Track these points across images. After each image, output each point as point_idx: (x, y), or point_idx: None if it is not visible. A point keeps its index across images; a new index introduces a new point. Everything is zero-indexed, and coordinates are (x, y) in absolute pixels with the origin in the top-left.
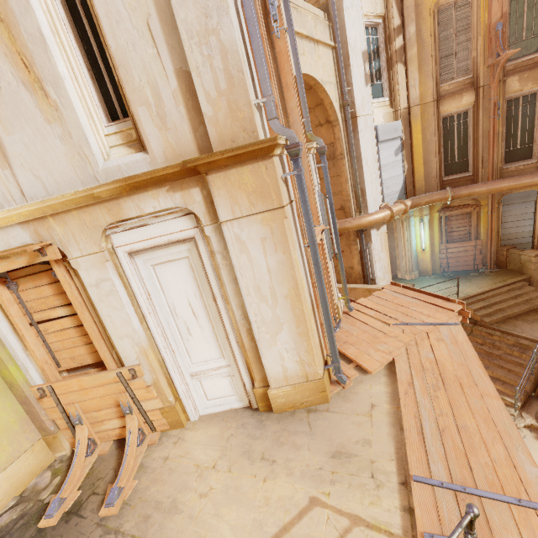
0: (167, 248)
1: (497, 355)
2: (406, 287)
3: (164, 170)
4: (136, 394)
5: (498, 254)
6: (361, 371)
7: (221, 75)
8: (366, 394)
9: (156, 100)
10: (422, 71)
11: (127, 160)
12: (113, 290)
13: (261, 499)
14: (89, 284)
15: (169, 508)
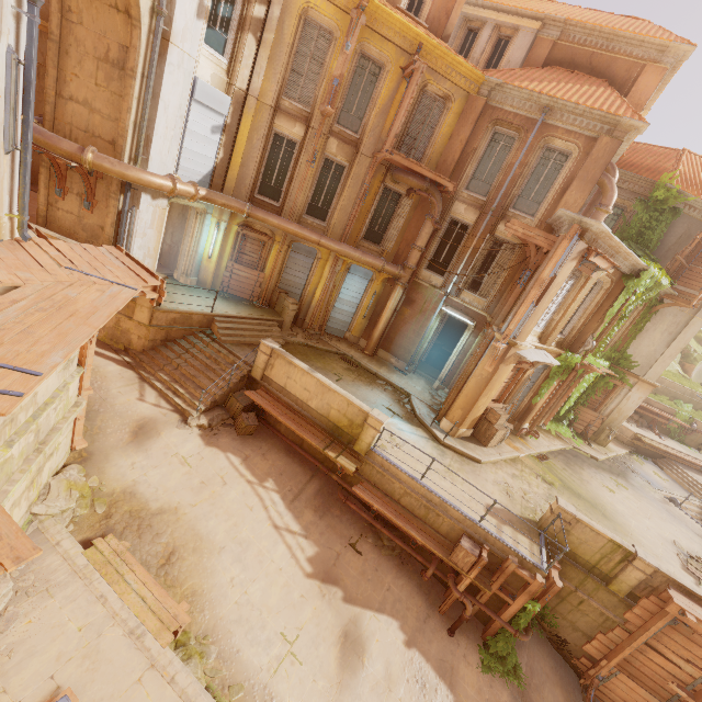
0: None
1: (213, 368)
2: (129, 254)
3: None
4: None
5: (274, 294)
6: None
7: None
8: None
9: None
10: (272, 67)
11: None
12: None
13: None
14: None
15: None
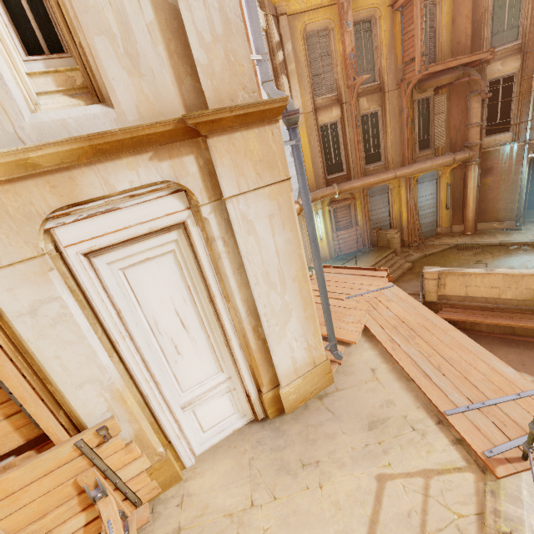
0: (145, 241)
1: None
2: (336, 267)
3: (151, 127)
4: (109, 463)
5: (371, 236)
6: (344, 345)
7: (216, 15)
8: (362, 362)
9: (123, 31)
10: (301, 85)
11: (76, 114)
12: (63, 314)
13: (329, 508)
14: (16, 313)
15: None
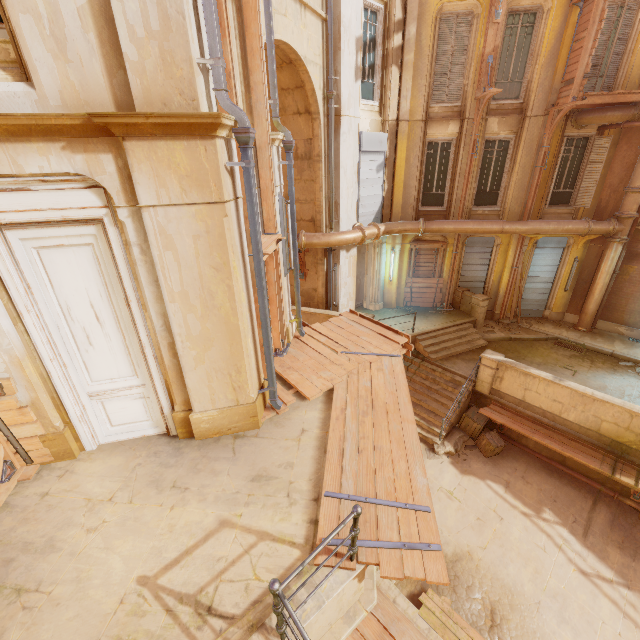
0: (61, 227)
1: (435, 389)
2: (363, 316)
3: (58, 118)
4: (3, 417)
5: (455, 294)
6: (300, 398)
7: (153, 9)
8: (300, 420)
9: (51, 12)
10: (416, 83)
11: None
12: None
13: (164, 527)
14: None
15: (43, 548)
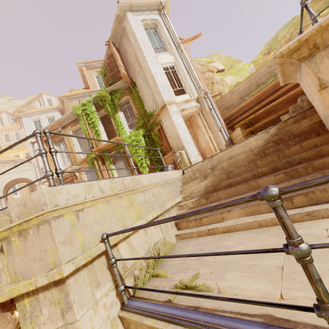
0: None
1: None
2: None
3: None
4: None
5: None
6: None
7: None
8: None
9: None
10: None
11: None
12: None
13: None
14: None
15: None
